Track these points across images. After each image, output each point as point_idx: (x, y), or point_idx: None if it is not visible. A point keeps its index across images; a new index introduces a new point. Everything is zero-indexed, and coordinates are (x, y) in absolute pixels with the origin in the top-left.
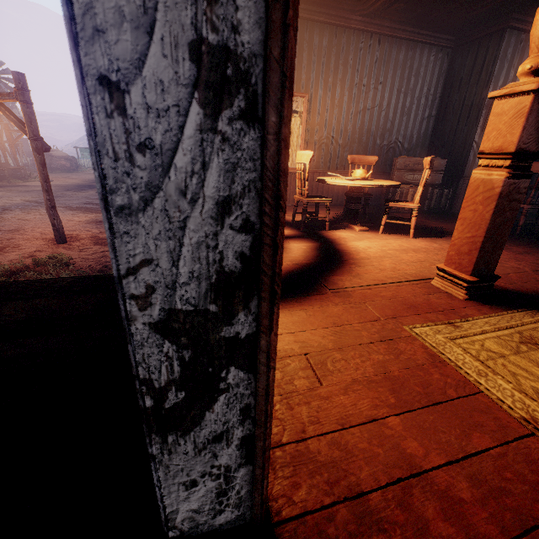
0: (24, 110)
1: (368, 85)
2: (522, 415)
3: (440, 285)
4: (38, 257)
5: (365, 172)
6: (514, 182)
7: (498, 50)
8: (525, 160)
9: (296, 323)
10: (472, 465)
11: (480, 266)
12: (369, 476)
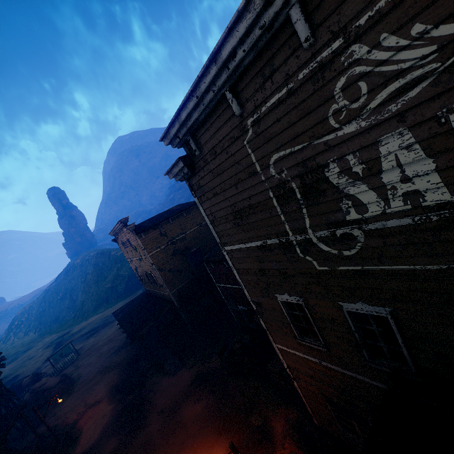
0: None
1: None
2: None
3: None
4: None
5: None
6: None
7: None
8: None
9: None
10: None
11: None
12: None
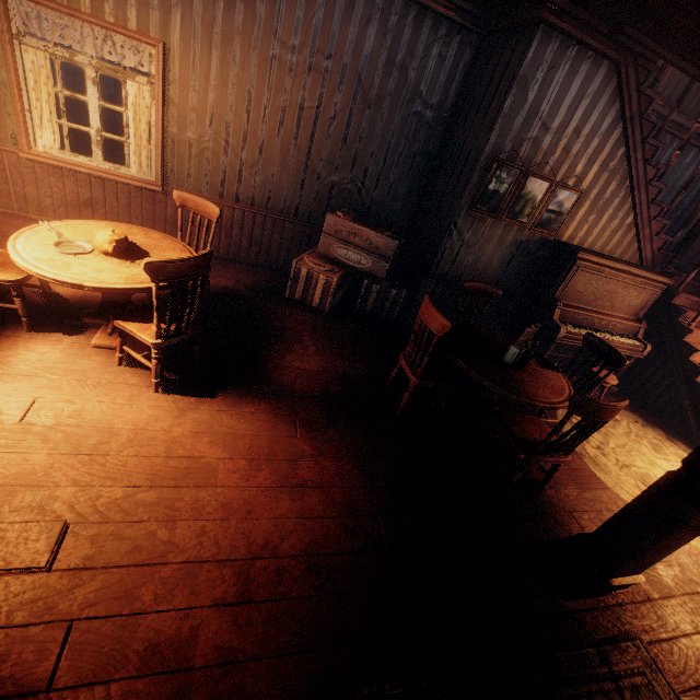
0: None
1: (301, 60)
2: None
3: None
4: None
5: (108, 241)
6: None
7: (520, 65)
8: None
9: None
10: None
11: None
12: None
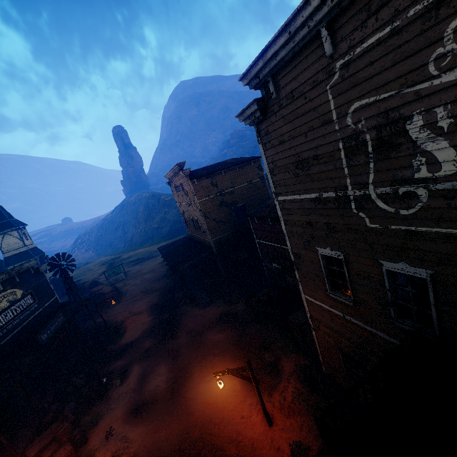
0: (252, 374)
1: None
2: None
3: None
4: (282, 447)
5: None
6: None
7: None
8: None
9: None
10: None
11: None
12: None
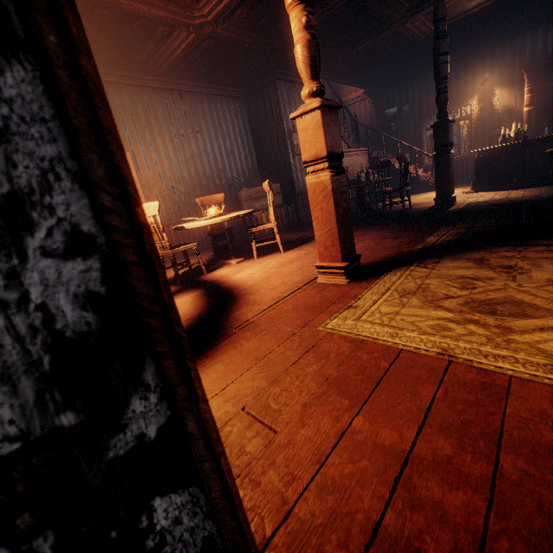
0: None
1: (187, 135)
2: (436, 351)
3: (325, 280)
4: None
5: (218, 208)
6: (337, 178)
7: (278, 96)
8: (337, 160)
9: (217, 381)
10: (435, 418)
11: (345, 252)
12: (372, 499)
